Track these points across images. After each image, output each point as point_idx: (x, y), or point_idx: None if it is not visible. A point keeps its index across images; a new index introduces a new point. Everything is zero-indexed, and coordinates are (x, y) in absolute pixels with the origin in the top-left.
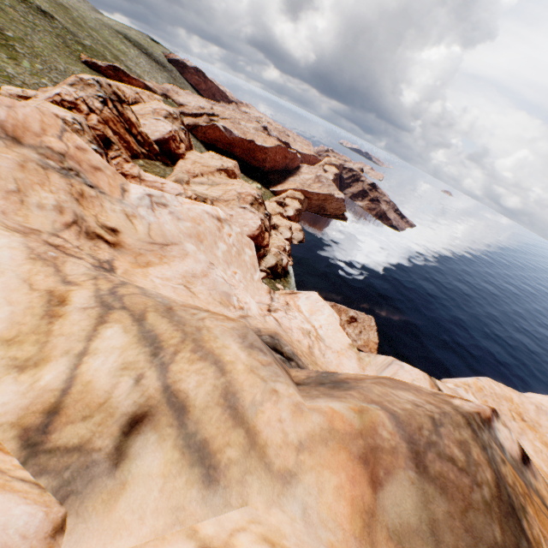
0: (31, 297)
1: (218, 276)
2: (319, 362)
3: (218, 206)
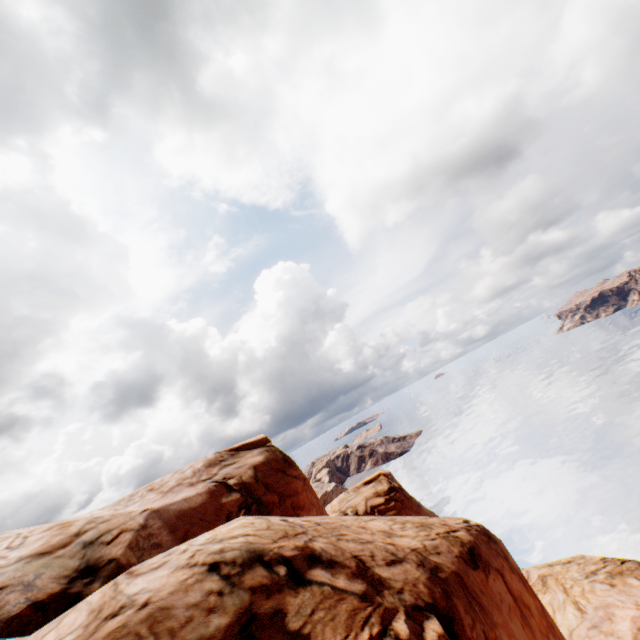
0: None
1: None
2: None
3: None
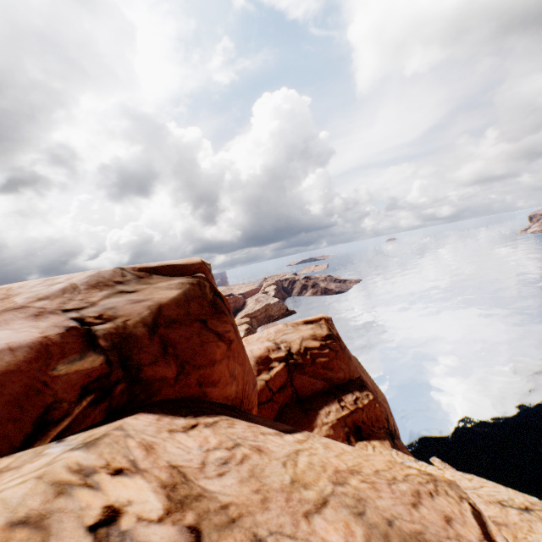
0: None
1: None
2: None
3: None
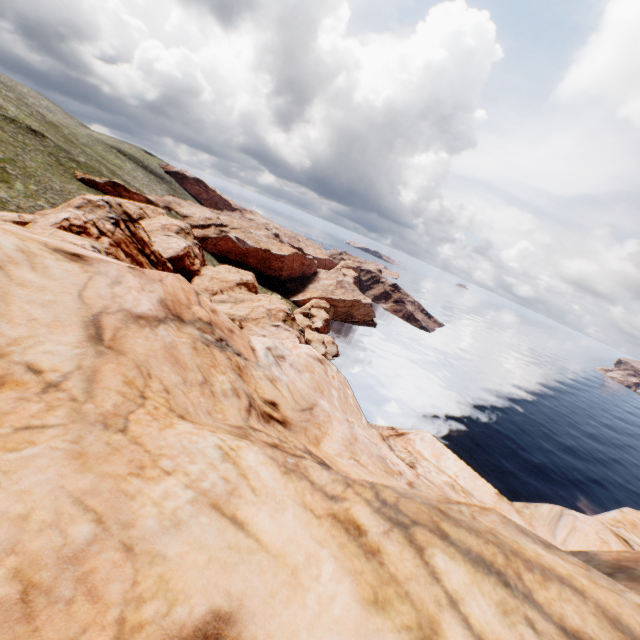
0: (326, 529)
1: (362, 436)
2: None
3: (248, 326)
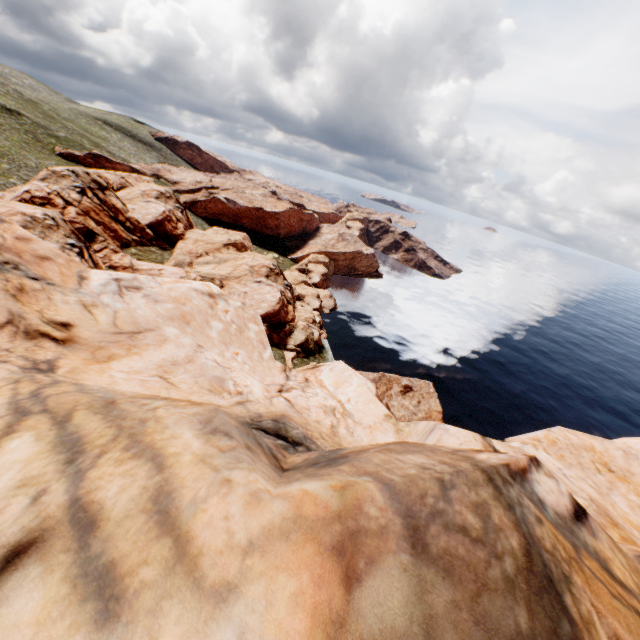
0: None
1: (209, 360)
2: (345, 443)
3: (229, 285)
